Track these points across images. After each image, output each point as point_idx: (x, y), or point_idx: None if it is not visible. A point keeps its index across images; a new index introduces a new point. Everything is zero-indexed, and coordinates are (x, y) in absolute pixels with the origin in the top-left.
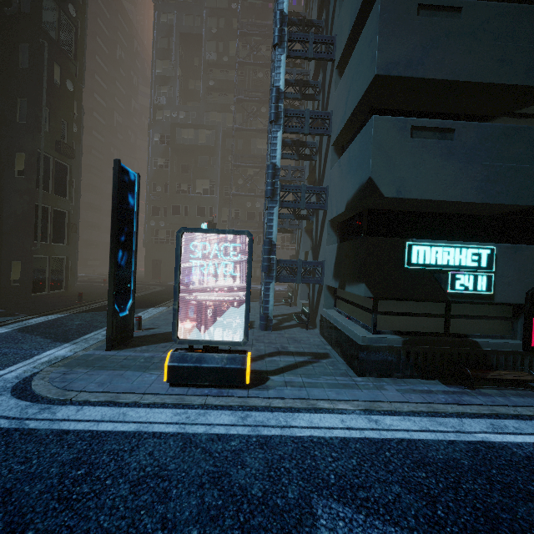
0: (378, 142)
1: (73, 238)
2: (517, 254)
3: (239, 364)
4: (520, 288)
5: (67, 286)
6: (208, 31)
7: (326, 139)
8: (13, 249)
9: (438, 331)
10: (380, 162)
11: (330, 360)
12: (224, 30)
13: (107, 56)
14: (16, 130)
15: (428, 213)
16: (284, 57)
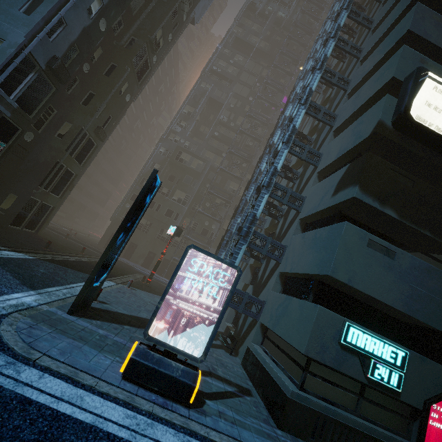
0: (345, 239)
1: (65, 193)
2: (423, 364)
3: (190, 380)
4: (420, 394)
5: (39, 229)
6: (228, 104)
7: (295, 212)
8: (18, 185)
9: (350, 408)
10: (343, 254)
11: (253, 399)
12: (239, 108)
13: (153, 86)
14: (76, 108)
15: (360, 301)
16: (287, 152)
